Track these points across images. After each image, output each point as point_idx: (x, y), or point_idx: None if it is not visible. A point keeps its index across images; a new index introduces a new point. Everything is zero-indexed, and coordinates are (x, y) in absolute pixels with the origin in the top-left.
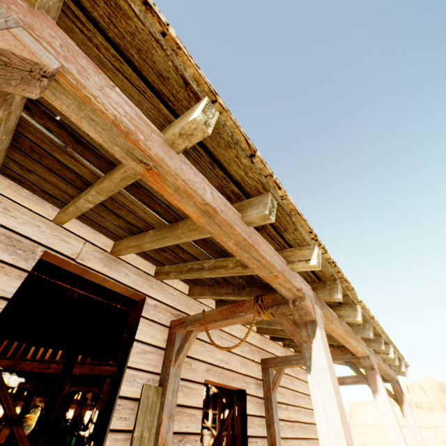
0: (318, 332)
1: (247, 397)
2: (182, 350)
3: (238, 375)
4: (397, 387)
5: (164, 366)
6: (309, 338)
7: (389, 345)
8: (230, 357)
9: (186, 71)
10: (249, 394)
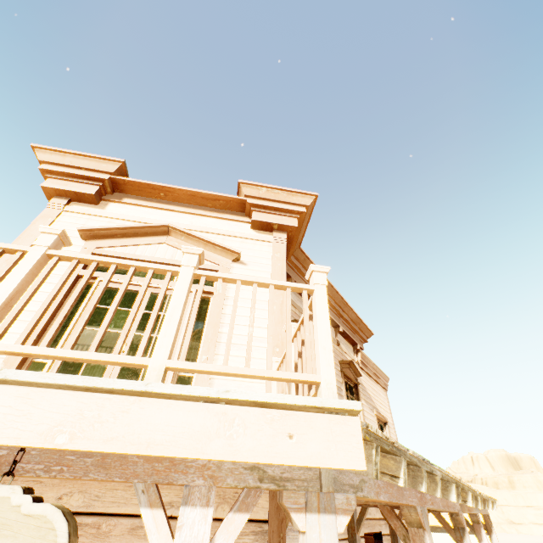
0: (467, 536)
1: (382, 537)
2: (361, 522)
3: (376, 521)
4: (488, 520)
5: (349, 532)
6: (461, 538)
7: (489, 500)
8: (370, 508)
9: (449, 477)
10: (383, 534)
